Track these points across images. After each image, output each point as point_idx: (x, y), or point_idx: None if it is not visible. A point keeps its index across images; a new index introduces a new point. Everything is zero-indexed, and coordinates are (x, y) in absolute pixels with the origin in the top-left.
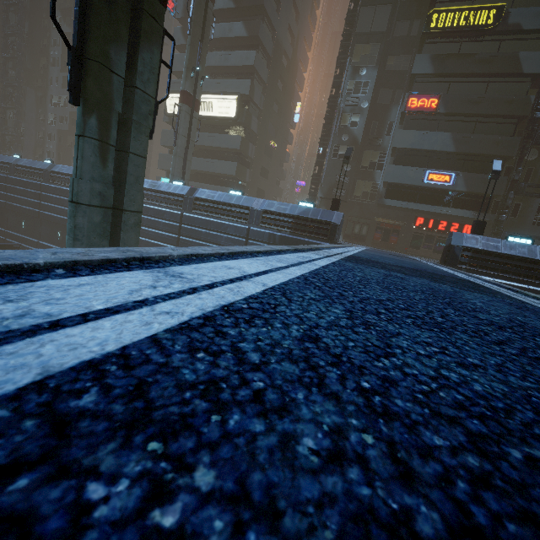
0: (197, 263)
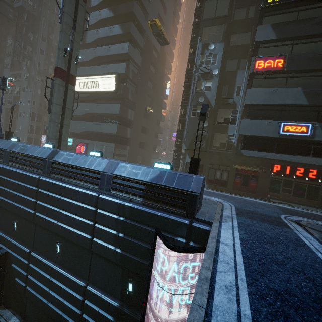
0: None
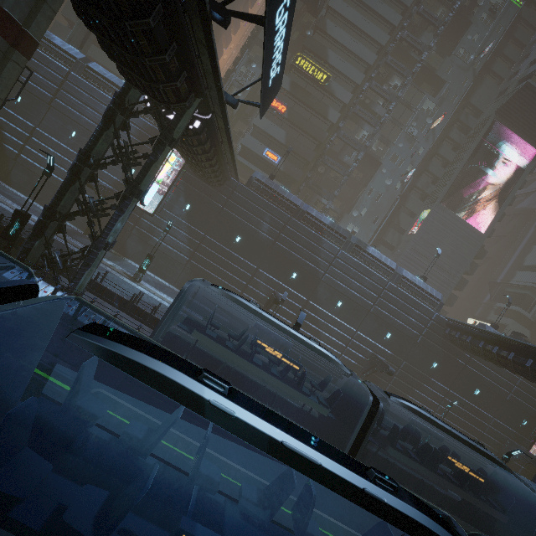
0: None
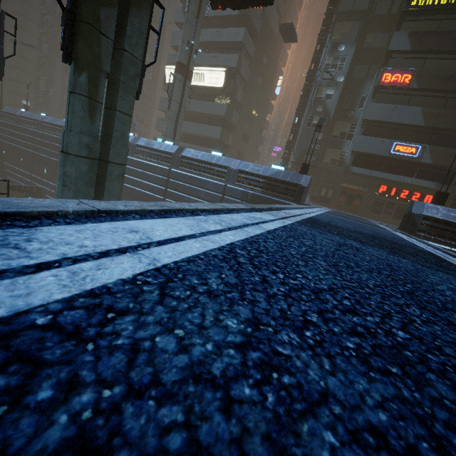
0: (100, 222)
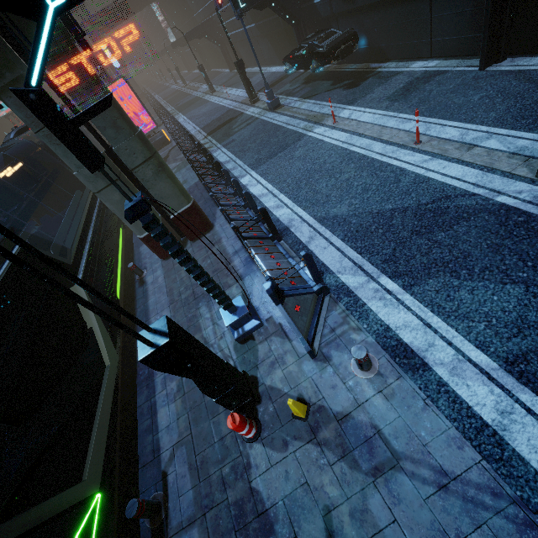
0: None
